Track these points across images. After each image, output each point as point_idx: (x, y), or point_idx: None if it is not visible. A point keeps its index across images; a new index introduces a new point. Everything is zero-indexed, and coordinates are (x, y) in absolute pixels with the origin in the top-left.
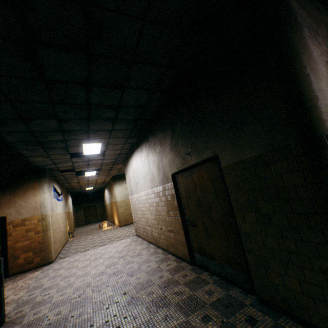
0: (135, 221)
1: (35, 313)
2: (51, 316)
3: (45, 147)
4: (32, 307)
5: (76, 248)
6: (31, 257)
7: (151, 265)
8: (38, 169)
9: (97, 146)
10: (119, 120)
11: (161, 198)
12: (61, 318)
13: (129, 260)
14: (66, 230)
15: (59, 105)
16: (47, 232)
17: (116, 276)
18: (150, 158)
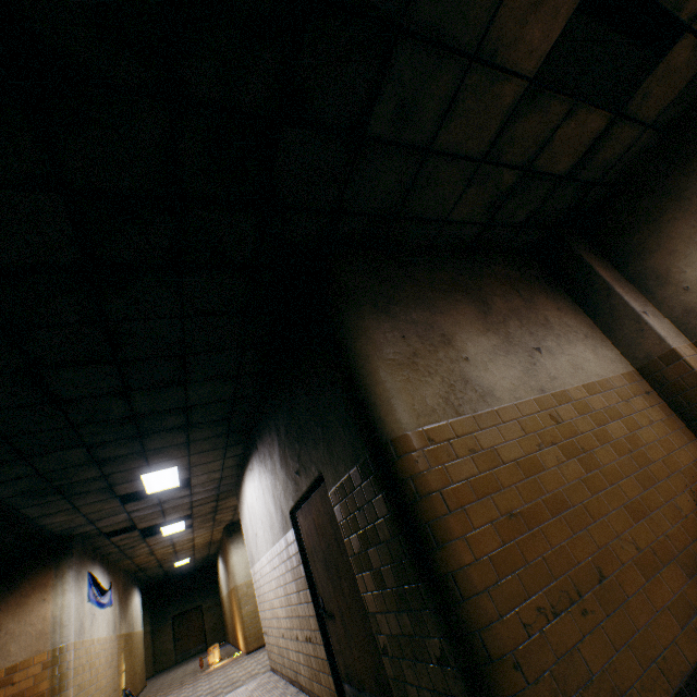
0: (264, 629)
1: None
2: None
3: (69, 495)
4: None
5: None
6: None
7: None
8: (58, 540)
9: (170, 473)
10: (196, 425)
11: (286, 563)
12: None
13: None
14: (118, 687)
15: (84, 427)
16: (61, 694)
17: None
18: (264, 482)
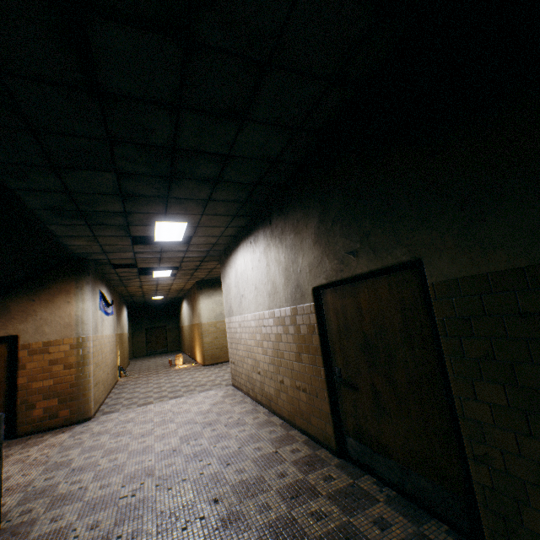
0: (232, 360)
1: (54, 518)
2: (81, 531)
3: (91, 223)
4: (49, 505)
5: (130, 397)
6: (54, 408)
7: (263, 447)
8: (77, 260)
9: (179, 227)
10: (223, 183)
11: (286, 327)
12: (98, 536)
13: (223, 432)
14: (116, 365)
15: (120, 146)
16: (84, 367)
17: (198, 461)
18: (272, 256)
